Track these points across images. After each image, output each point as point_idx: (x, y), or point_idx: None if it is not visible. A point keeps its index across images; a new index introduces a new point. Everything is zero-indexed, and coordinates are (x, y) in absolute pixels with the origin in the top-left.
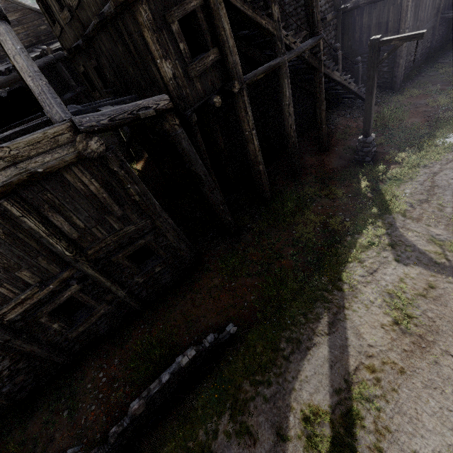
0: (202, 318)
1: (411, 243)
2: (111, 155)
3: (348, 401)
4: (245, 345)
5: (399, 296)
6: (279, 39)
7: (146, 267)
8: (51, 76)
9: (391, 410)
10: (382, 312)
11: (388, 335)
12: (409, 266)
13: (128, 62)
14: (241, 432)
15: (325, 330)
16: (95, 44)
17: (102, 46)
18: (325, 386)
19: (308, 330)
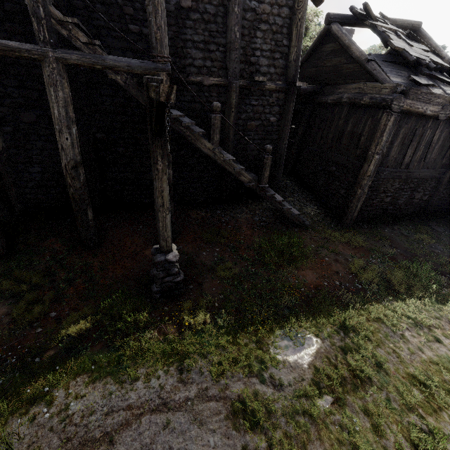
0: None
1: None
2: None
3: None
4: None
5: None
6: (34, 13)
7: None
8: None
9: None
10: None
11: None
12: None
13: None
14: None
15: None
16: None
17: None
18: None
19: None
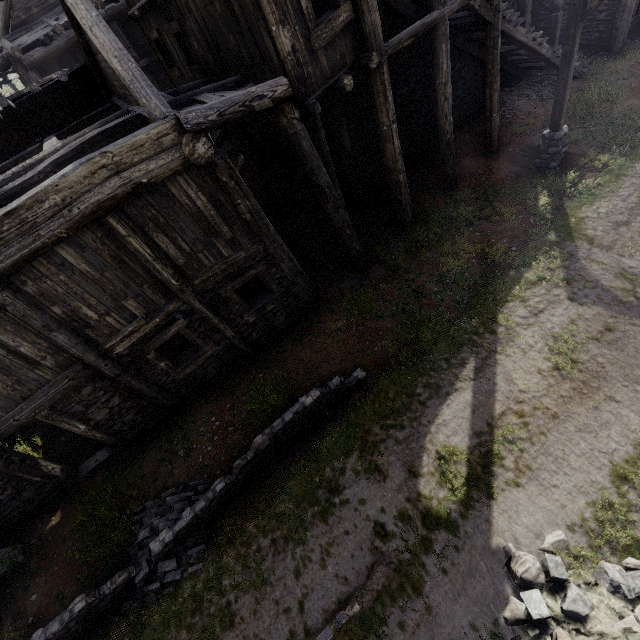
0: (323, 364)
1: (593, 277)
2: (220, 161)
3: (489, 443)
4: (376, 391)
5: (566, 340)
6: None
7: (256, 305)
8: None
9: (536, 450)
10: (542, 357)
11: (544, 380)
12: (585, 306)
13: (228, 28)
14: (371, 469)
15: (470, 375)
16: (179, 0)
17: (190, 3)
18: (464, 429)
19: (450, 375)
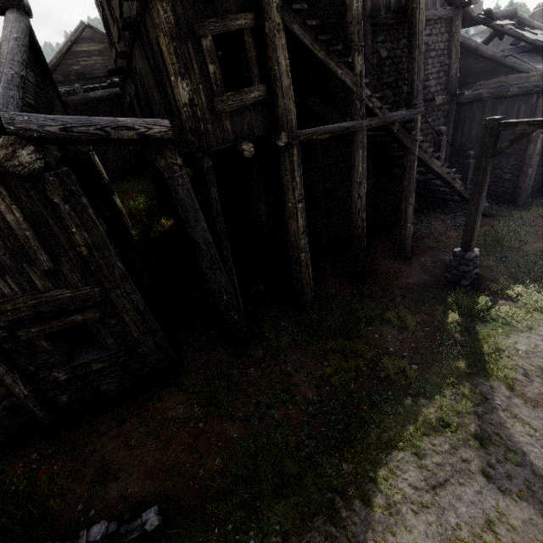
0: (123, 474)
1: (518, 446)
2: (53, 178)
3: None
4: None
5: None
6: (359, 97)
7: (79, 358)
8: (115, 110)
9: None
10: None
11: None
12: (509, 497)
13: (153, 84)
14: None
15: None
16: (133, 65)
17: (137, 66)
18: None
19: None
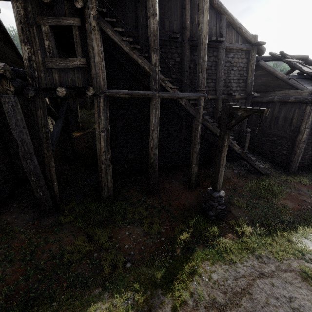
0: None
1: None
2: None
3: None
4: None
5: None
6: (154, 78)
7: None
8: None
9: None
10: None
11: None
12: None
13: None
14: None
15: None
16: None
17: None
18: None
19: None
